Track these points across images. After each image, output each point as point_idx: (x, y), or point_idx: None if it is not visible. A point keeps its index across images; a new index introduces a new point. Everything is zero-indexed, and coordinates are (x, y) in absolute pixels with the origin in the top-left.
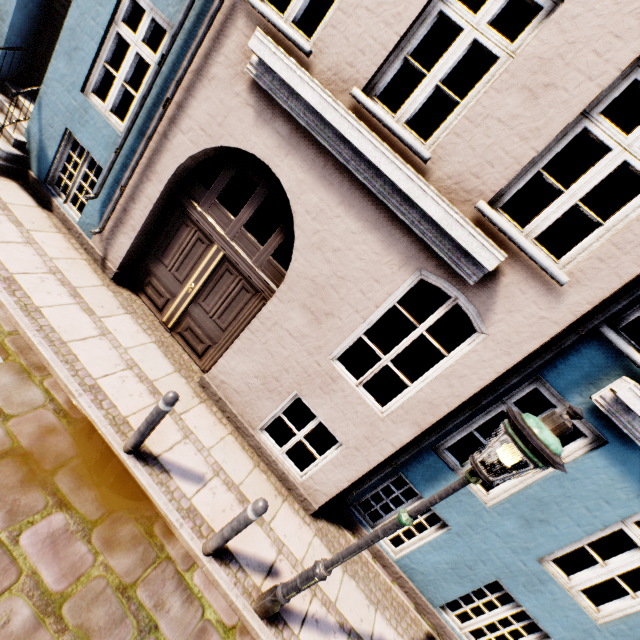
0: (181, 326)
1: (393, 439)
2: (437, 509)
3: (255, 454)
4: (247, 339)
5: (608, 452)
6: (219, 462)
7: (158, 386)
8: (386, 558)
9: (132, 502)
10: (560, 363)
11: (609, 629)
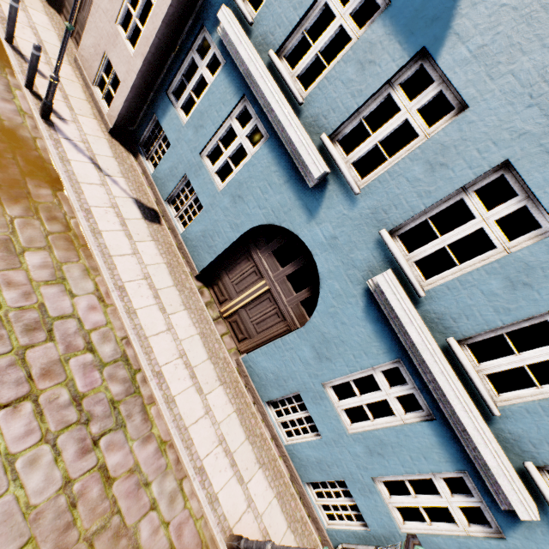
0: (75, 32)
1: (135, 69)
2: (166, 133)
3: (91, 99)
4: (90, 22)
5: (225, 69)
6: (62, 83)
7: (45, 44)
8: (147, 172)
9: (0, 57)
10: (211, 12)
11: (222, 192)
